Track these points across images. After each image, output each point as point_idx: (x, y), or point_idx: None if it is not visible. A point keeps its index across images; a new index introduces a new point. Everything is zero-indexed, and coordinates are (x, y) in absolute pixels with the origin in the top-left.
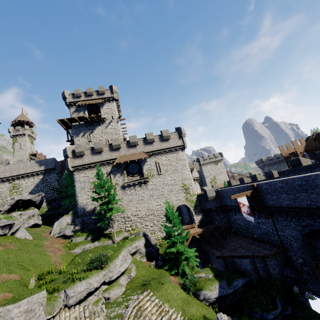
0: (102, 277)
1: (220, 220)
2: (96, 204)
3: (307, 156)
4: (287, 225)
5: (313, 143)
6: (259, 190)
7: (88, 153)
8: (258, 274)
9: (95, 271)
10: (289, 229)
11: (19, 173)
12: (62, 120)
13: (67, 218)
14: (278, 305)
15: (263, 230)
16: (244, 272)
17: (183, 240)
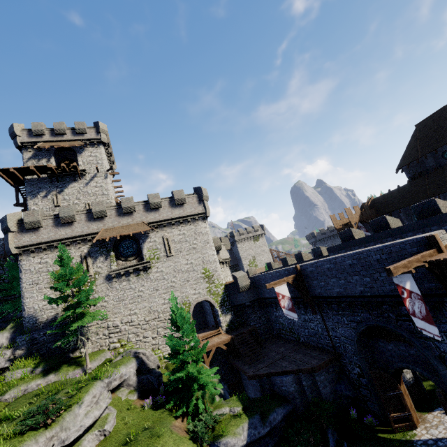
0: (45, 443)
1: (257, 320)
2: (59, 309)
3: (362, 227)
4: (339, 322)
5: (368, 211)
6: (303, 274)
7: (49, 225)
8: (304, 396)
9: (30, 434)
10: (342, 327)
11: None
12: (5, 170)
13: (1, 336)
14: (330, 442)
15: (311, 330)
16: (286, 397)
17: (198, 357)
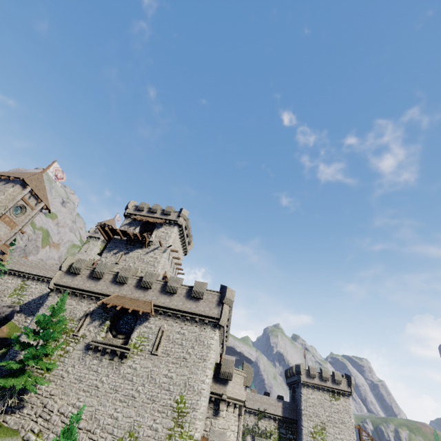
0: None
1: None
2: None
3: None
4: None
5: None
6: None
7: (85, 274)
8: None
9: None
10: None
11: (38, 273)
12: (104, 228)
13: None
14: None
15: None
16: None
17: None
